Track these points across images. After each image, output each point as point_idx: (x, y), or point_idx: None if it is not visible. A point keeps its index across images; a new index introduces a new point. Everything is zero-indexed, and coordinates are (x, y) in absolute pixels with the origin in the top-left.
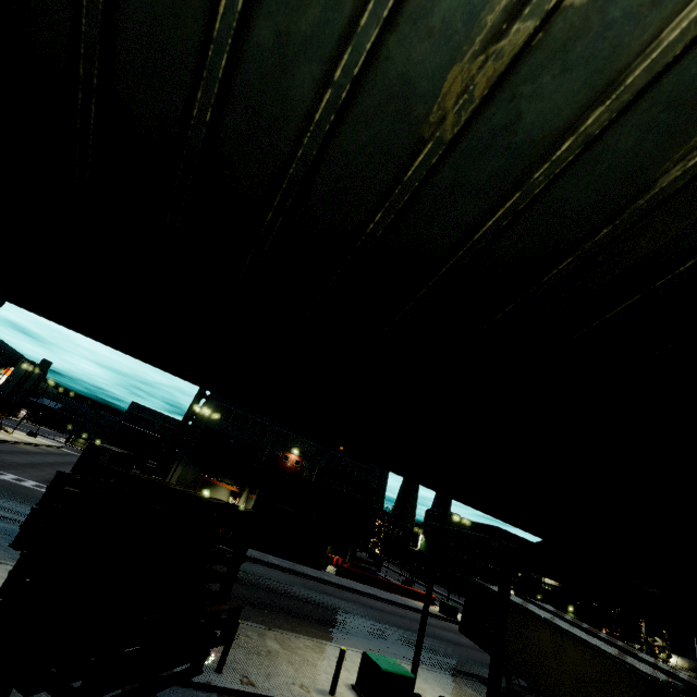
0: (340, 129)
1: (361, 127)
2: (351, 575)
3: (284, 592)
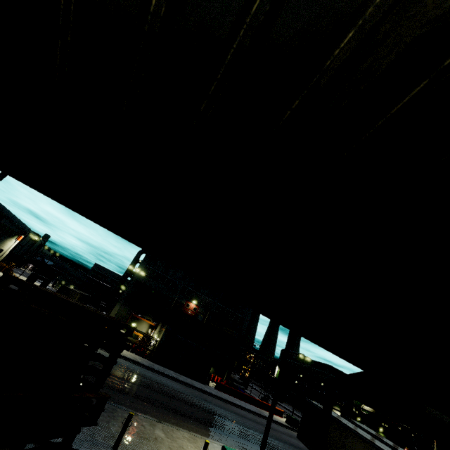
0: None
1: None
2: (225, 390)
3: (176, 397)
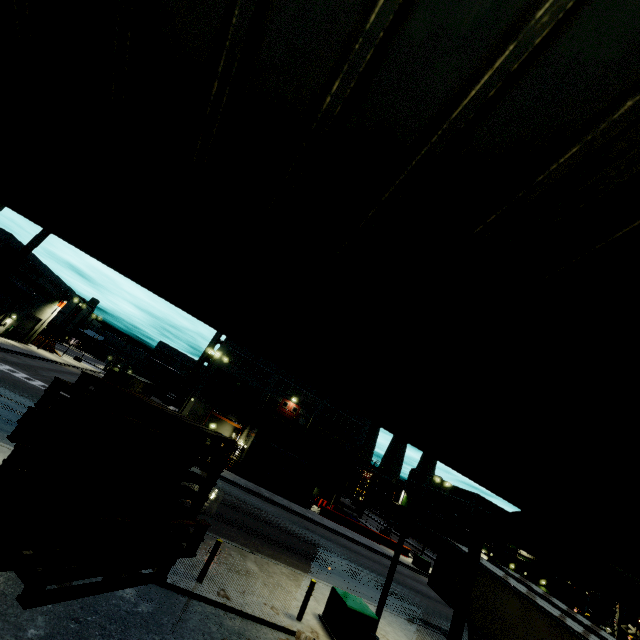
0: None
1: None
2: (333, 517)
3: (270, 522)
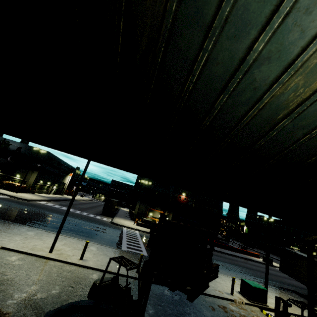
0: (308, 142)
1: (316, 141)
2: (217, 245)
3: None
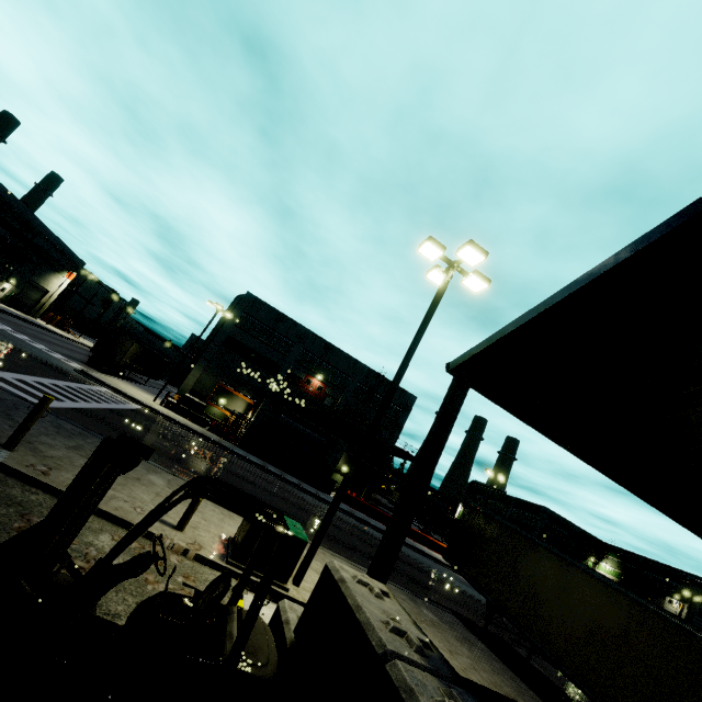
0: None
1: None
2: (356, 505)
3: (252, 482)
